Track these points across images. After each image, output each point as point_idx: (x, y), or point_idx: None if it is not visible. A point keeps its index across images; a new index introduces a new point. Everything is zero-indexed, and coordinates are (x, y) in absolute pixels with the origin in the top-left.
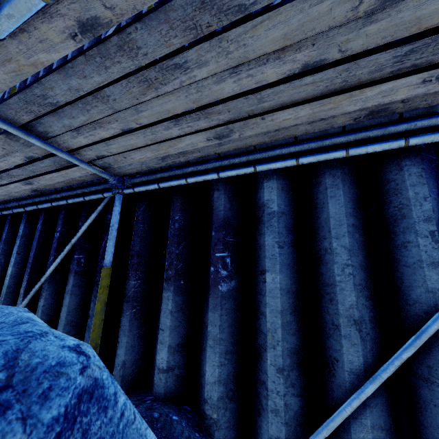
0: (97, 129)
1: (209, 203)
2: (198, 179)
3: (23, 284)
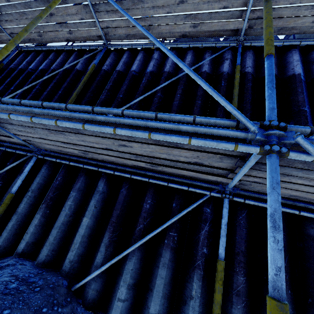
0: (303, 180)
1: (304, 230)
2: (311, 216)
3: (105, 240)
